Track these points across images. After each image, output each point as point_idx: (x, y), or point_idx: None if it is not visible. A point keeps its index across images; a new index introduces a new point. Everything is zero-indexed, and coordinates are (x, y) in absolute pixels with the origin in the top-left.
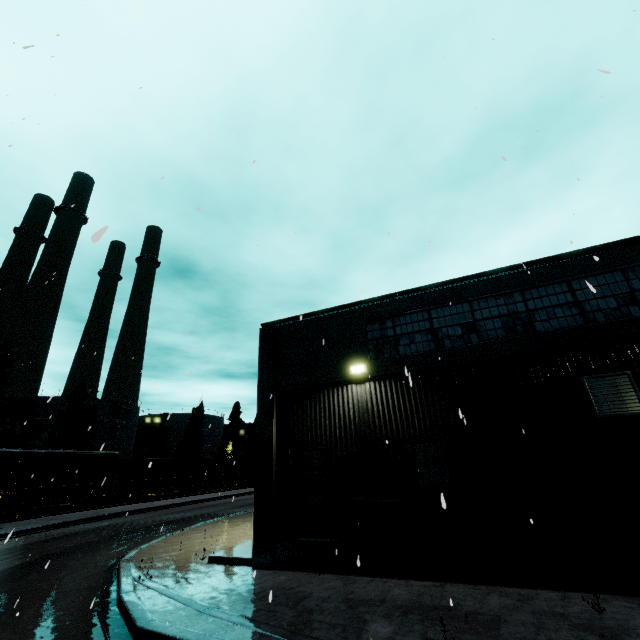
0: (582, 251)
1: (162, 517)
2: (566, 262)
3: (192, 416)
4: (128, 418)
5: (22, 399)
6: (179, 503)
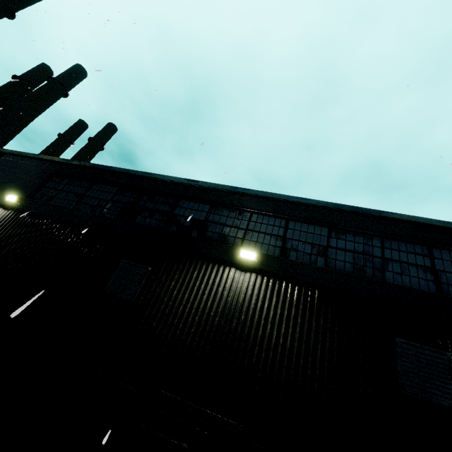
0: (197, 182)
1: None
2: (187, 186)
3: None
4: None
5: None
6: None
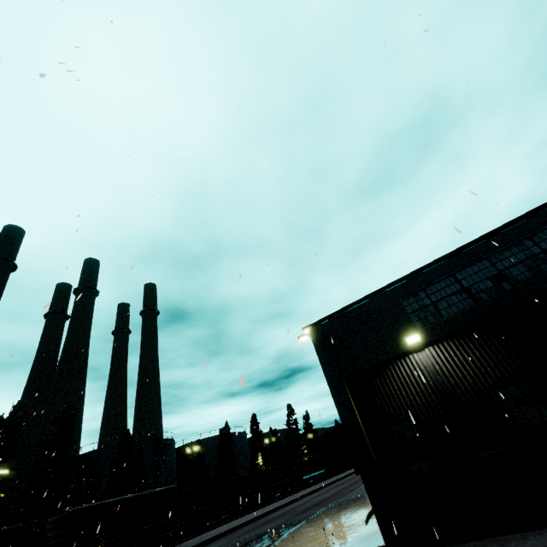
0: None
1: (238, 540)
2: None
3: (221, 437)
4: (168, 452)
5: (78, 457)
6: (241, 524)
